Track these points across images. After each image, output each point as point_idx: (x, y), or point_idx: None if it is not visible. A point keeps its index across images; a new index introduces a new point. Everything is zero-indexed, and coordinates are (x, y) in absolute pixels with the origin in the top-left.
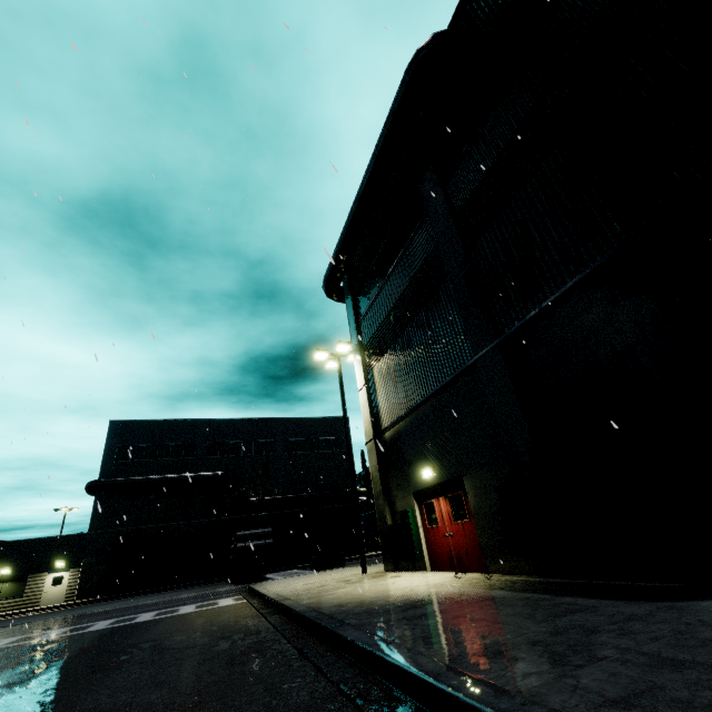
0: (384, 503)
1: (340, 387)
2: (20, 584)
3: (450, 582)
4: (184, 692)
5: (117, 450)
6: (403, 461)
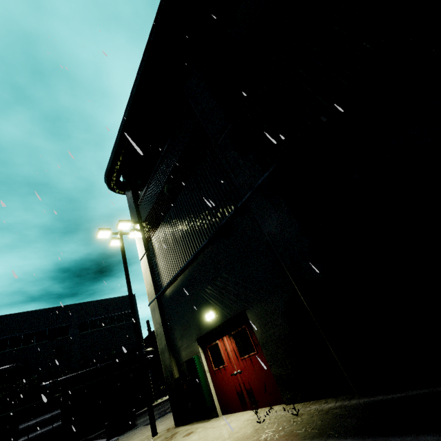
0: (169, 356)
1: (123, 259)
2: None
3: (255, 432)
4: None
5: None
6: (185, 311)
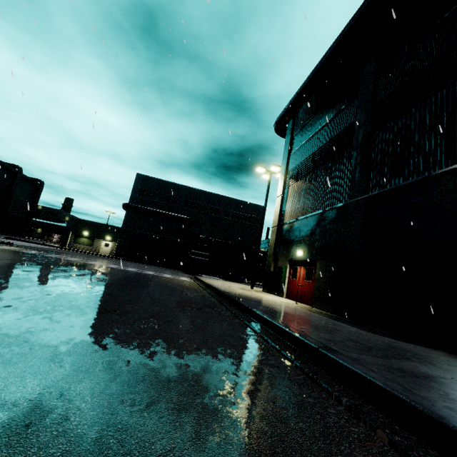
0: (272, 260)
1: (267, 192)
2: (91, 241)
3: (292, 303)
4: (178, 299)
5: (138, 190)
6: (289, 243)
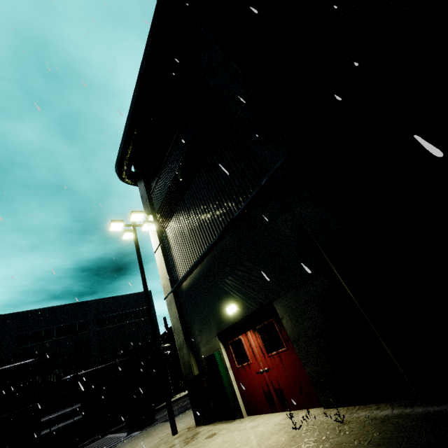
0: (188, 352)
1: (137, 252)
2: None
3: (291, 440)
4: None
5: None
6: (203, 304)
